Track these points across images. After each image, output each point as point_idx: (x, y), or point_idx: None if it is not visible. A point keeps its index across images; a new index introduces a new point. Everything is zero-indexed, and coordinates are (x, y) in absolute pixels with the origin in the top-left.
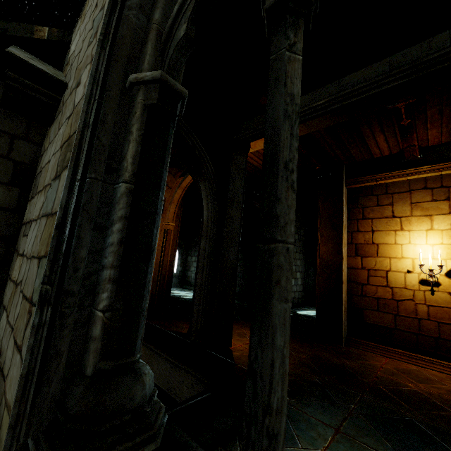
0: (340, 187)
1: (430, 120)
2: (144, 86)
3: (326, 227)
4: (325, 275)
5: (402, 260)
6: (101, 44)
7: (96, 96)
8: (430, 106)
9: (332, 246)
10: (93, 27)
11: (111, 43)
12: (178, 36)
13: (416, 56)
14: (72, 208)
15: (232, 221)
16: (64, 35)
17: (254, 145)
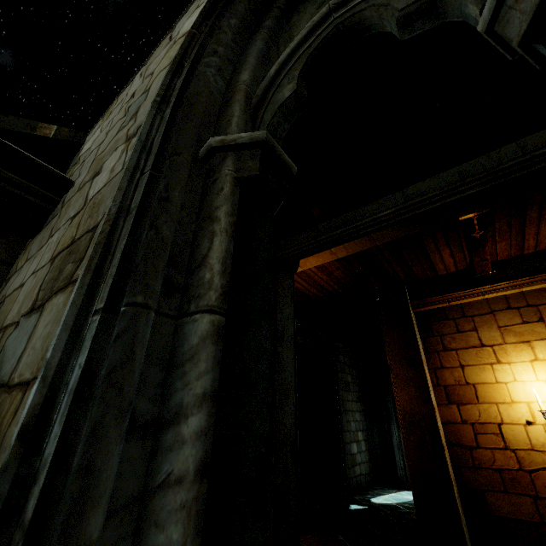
0: (407, 311)
1: (498, 233)
2: (234, 152)
3: (401, 365)
4: (414, 437)
5: (514, 405)
6: (157, 106)
7: (147, 168)
8: (498, 218)
9: (415, 391)
10: (127, 113)
11: (175, 104)
12: (279, 98)
13: (487, 165)
14: (73, 378)
15: (284, 365)
16: (76, 136)
17: (303, 263)
